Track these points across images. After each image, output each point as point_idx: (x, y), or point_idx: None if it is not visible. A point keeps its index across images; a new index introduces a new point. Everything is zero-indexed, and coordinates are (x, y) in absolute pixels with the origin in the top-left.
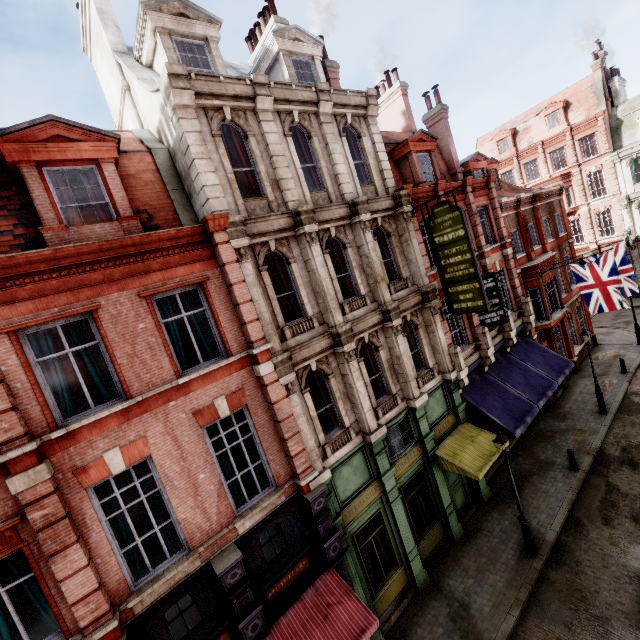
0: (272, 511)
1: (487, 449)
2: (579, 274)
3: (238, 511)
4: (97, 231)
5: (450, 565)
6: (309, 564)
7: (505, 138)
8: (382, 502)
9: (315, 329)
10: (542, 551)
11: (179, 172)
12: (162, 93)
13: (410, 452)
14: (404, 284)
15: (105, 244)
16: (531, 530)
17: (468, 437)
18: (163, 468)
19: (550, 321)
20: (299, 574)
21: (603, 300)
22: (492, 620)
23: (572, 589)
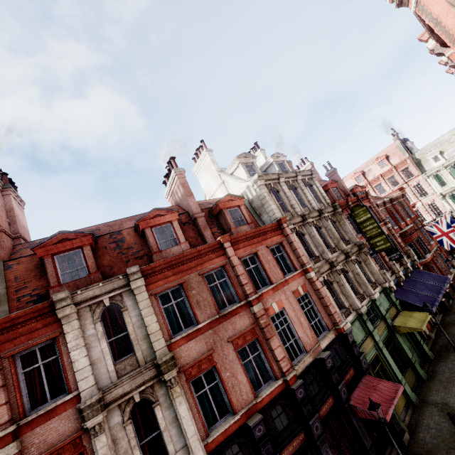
0: (331, 340)
1: (420, 318)
2: (431, 231)
3: (317, 339)
4: (243, 228)
5: (427, 391)
6: (354, 372)
7: (359, 176)
8: (376, 349)
9: (321, 261)
10: None
11: (253, 207)
12: (251, 182)
13: (380, 324)
14: (348, 242)
15: (256, 230)
16: None
17: (407, 316)
18: (289, 313)
19: (426, 259)
20: (351, 377)
21: (450, 242)
22: None
23: None
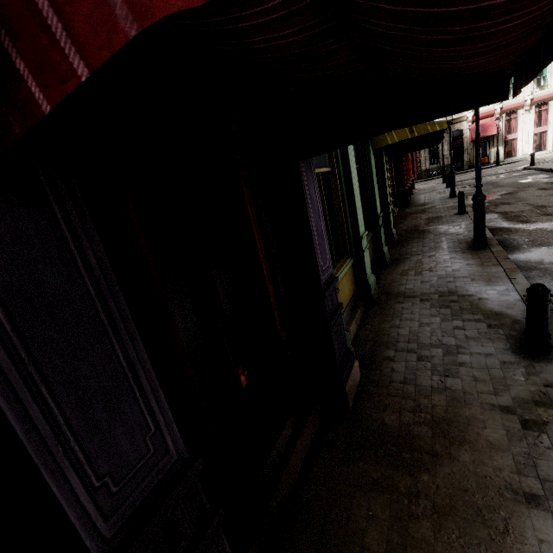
0: None
1: None
2: None
3: None
4: None
5: (394, 278)
6: None
7: None
8: None
9: None
10: (491, 243)
11: None
12: None
13: None
14: None
15: None
16: (463, 239)
17: None
18: None
19: None
20: None
21: None
22: (497, 289)
23: (552, 251)
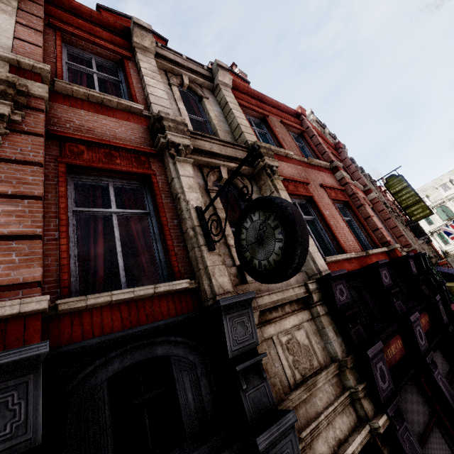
0: None
1: None
2: (447, 231)
3: None
4: None
5: None
6: None
7: None
8: None
9: None
10: None
11: None
12: None
13: None
14: None
15: (321, 134)
16: None
17: None
18: None
19: (444, 259)
20: None
21: None
22: None
23: None
